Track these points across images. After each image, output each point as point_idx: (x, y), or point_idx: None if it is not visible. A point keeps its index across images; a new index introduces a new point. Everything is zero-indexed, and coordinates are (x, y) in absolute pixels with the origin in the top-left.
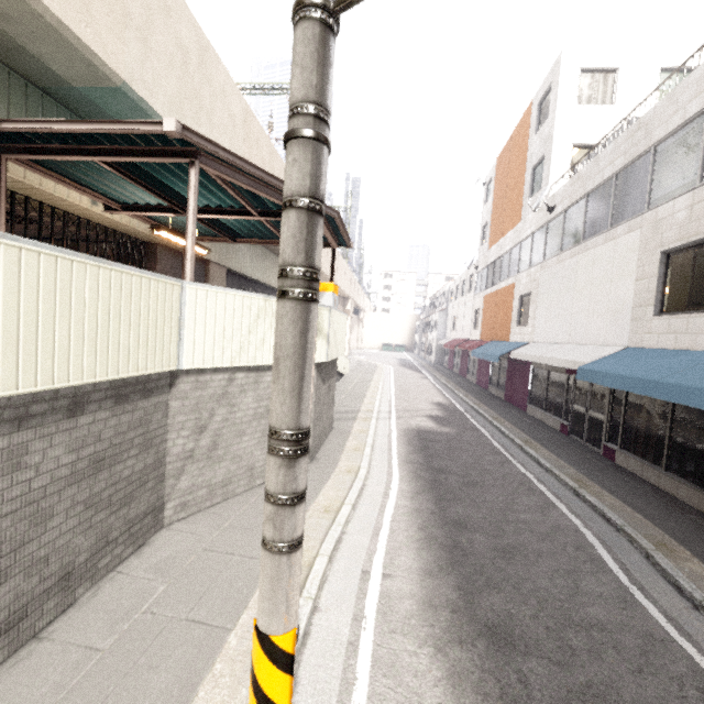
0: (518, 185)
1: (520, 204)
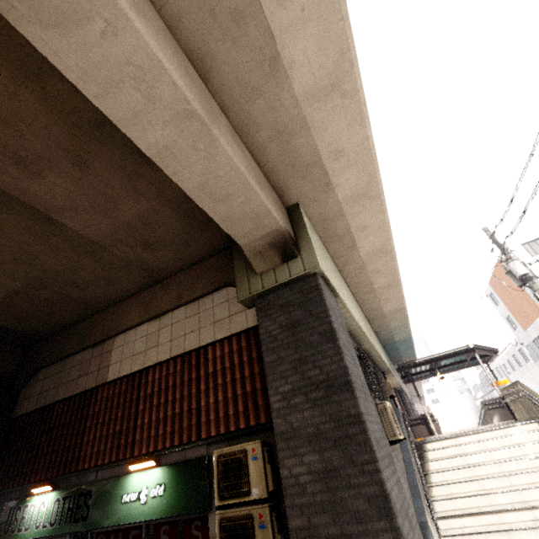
0: (522, 294)
1: (533, 303)
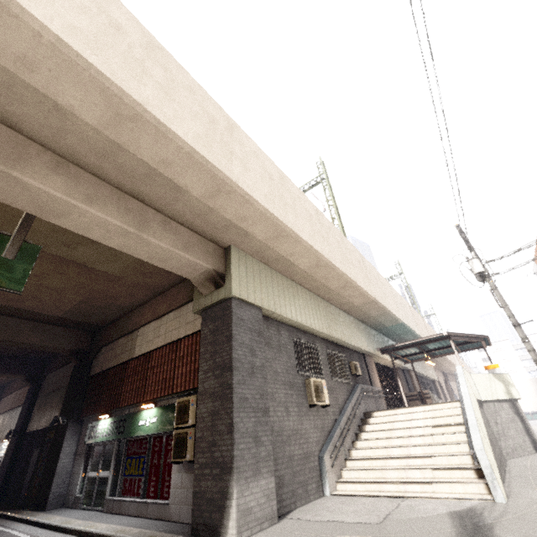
0: None
1: None
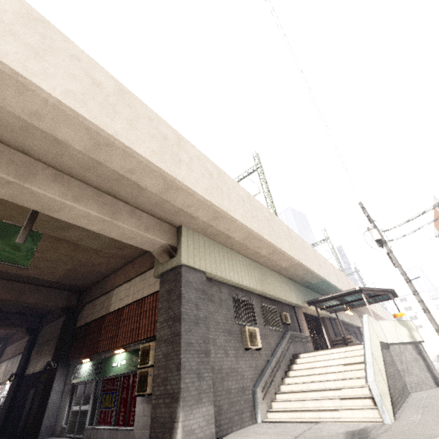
0: None
1: None
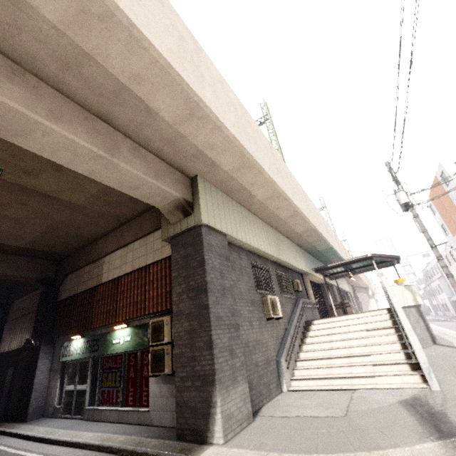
0: (452, 207)
1: None
